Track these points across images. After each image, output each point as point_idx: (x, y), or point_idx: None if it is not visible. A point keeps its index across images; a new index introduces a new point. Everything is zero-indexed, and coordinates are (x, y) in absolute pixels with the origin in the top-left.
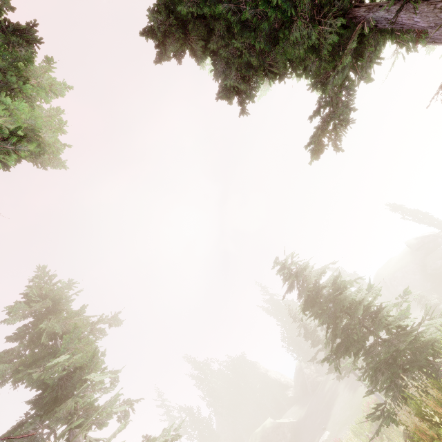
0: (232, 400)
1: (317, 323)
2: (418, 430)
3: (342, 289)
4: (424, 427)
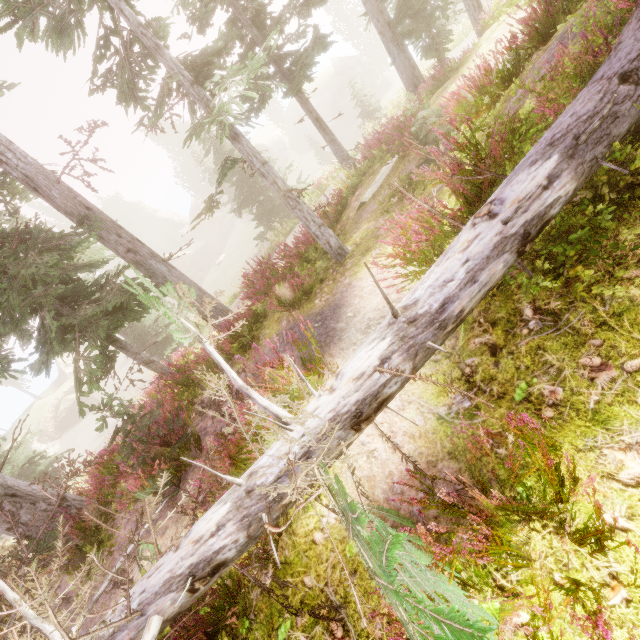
0: None
1: None
2: (274, 241)
3: None
4: (276, 239)
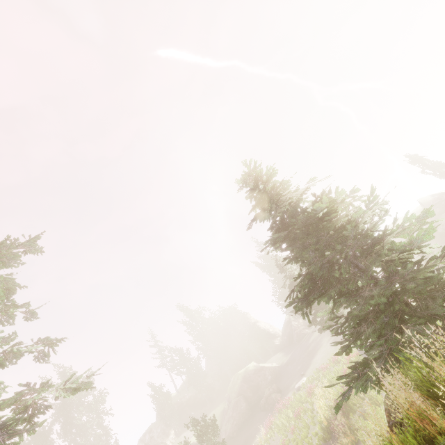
0: (220, 344)
1: None
2: (415, 413)
3: (330, 213)
4: (431, 413)
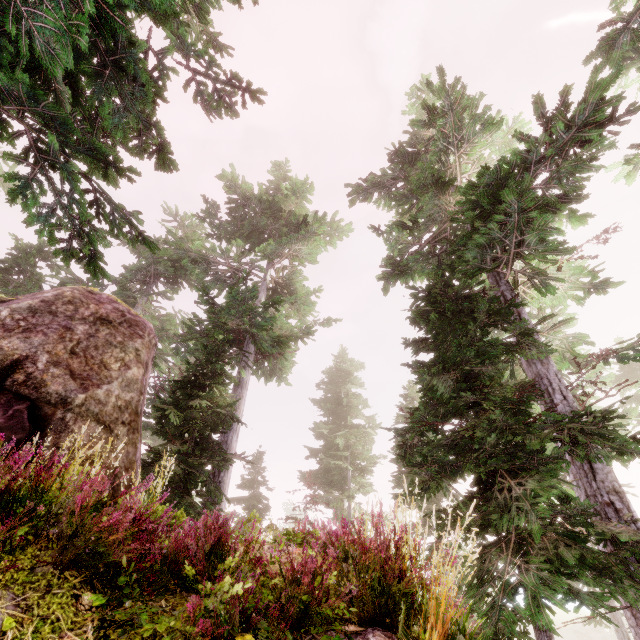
0: None
1: None
2: None
3: None
4: None
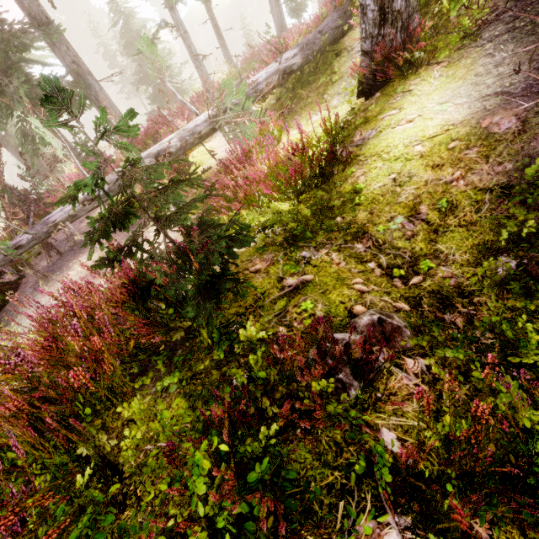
0: None
1: (118, 49)
2: None
3: None
4: None
